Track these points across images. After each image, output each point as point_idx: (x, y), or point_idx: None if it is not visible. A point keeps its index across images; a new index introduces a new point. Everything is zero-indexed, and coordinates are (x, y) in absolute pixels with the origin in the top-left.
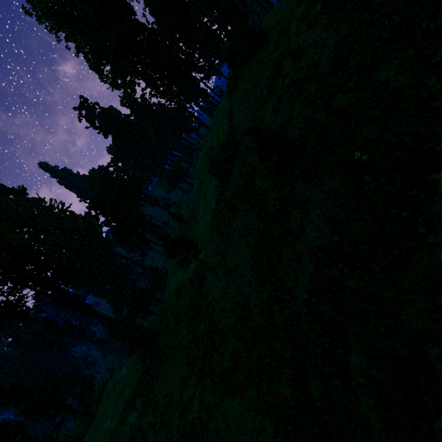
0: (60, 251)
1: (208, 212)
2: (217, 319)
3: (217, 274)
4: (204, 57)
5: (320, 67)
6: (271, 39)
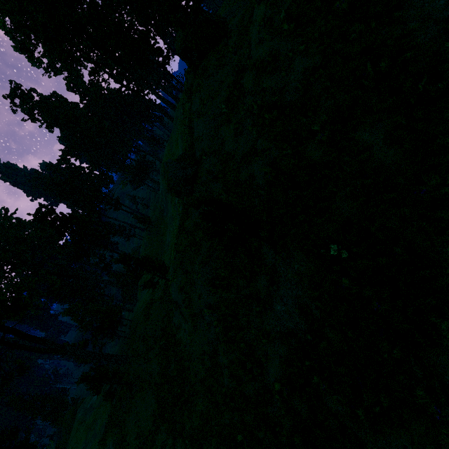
0: (0, 278)
1: (176, 218)
2: (186, 366)
3: (183, 314)
4: (160, 38)
5: (286, 95)
6: (231, 36)
